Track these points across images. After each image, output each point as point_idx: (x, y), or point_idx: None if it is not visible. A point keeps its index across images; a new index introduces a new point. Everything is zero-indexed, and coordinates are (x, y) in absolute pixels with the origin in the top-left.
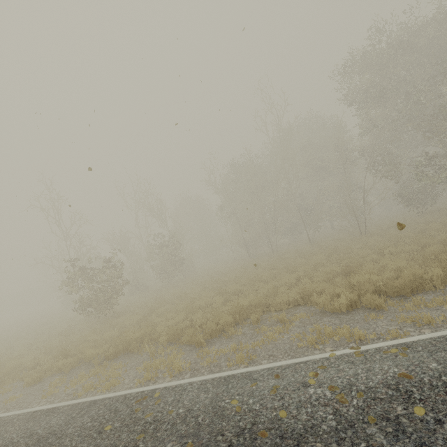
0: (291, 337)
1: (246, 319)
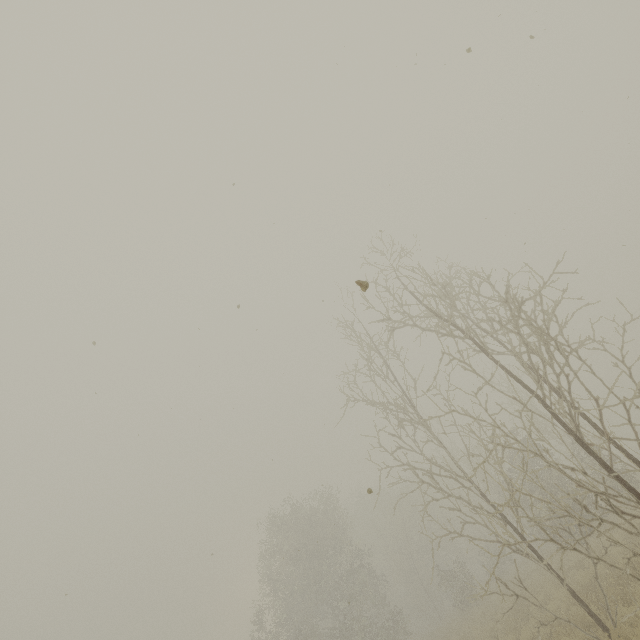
0: None
1: None
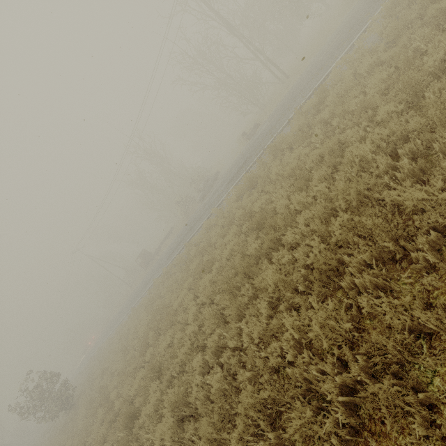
0: None
1: None
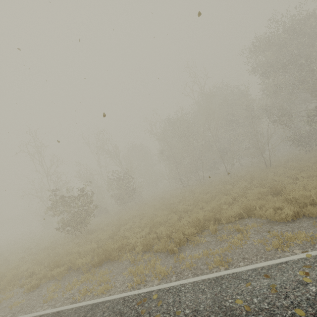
0: (254, 243)
1: (202, 230)
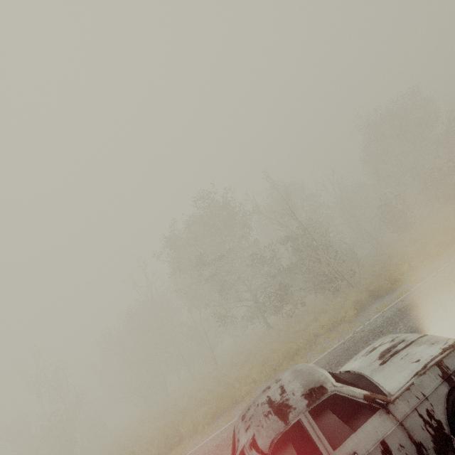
0: None
1: None
